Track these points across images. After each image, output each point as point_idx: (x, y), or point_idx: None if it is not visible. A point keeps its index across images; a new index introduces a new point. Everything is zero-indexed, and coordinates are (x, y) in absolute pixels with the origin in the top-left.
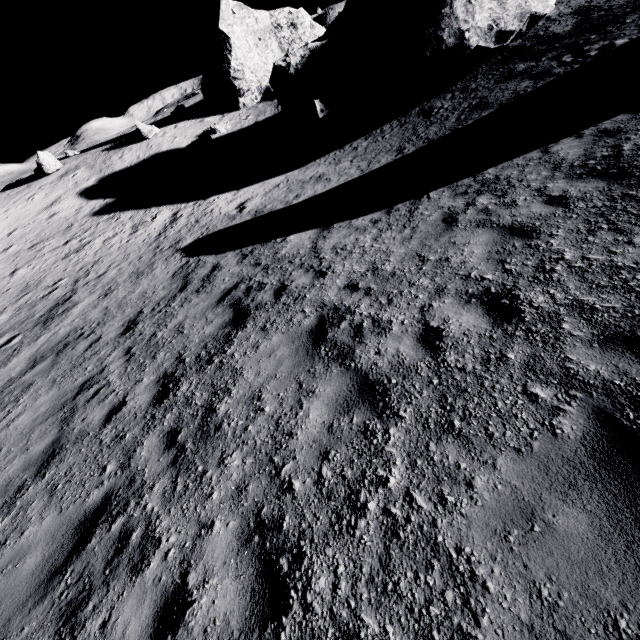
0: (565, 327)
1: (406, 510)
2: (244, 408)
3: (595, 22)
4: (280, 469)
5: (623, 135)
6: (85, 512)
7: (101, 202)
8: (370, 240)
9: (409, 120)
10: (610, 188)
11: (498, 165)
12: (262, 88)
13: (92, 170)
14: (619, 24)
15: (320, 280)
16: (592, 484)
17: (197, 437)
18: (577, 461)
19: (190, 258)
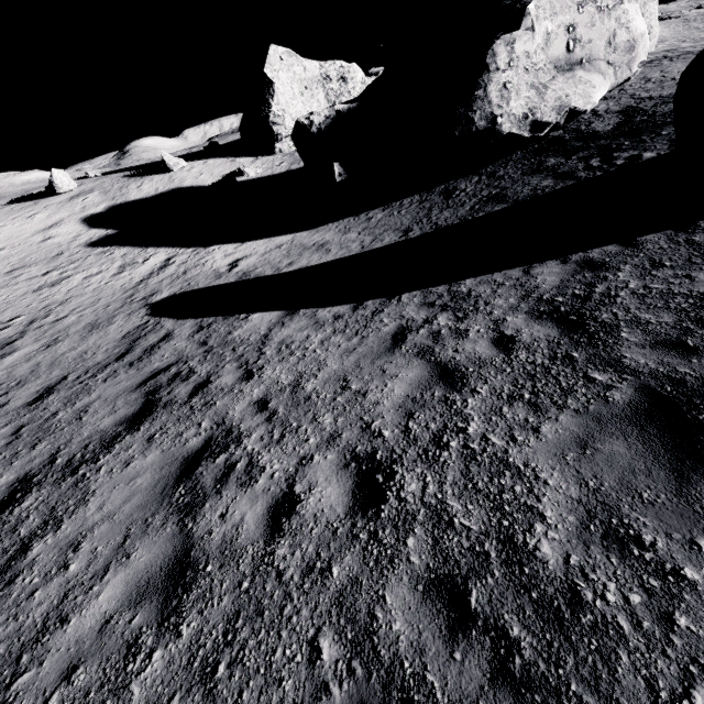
0: (409, 543)
1: None
2: (54, 558)
3: (635, 127)
4: (16, 678)
5: (603, 272)
6: None
7: (102, 232)
8: (318, 342)
9: (430, 198)
10: (559, 341)
11: (478, 276)
12: None
13: (105, 196)
14: (654, 134)
15: (242, 384)
16: None
17: None
18: None
19: (152, 318)
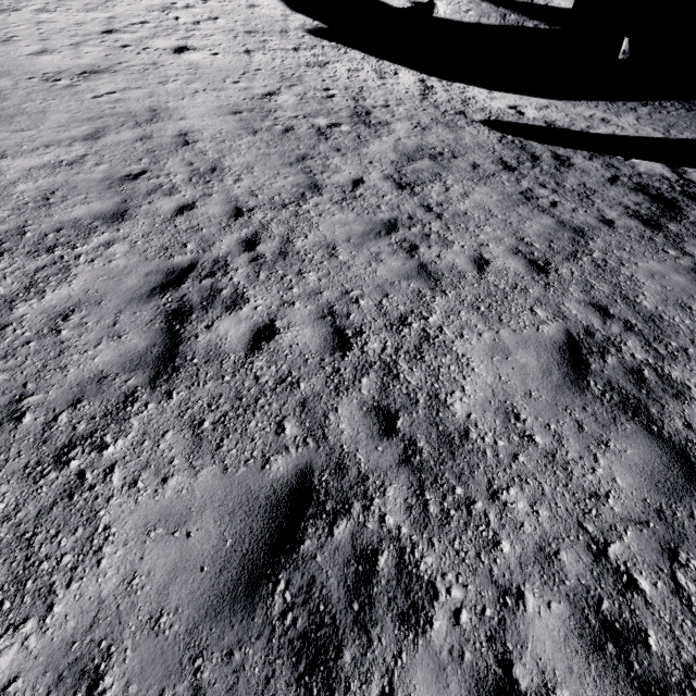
0: None
1: None
2: None
3: None
4: None
5: None
6: (690, 268)
7: (311, 21)
8: None
9: (695, 108)
10: None
11: None
12: None
13: None
14: None
15: None
16: None
17: None
18: None
19: (504, 134)
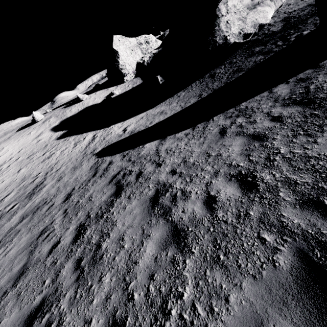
0: (281, 195)
1: (191, 316)
2: (115, 245)
3: (292, 24)
4: (128, 285)
5: (309, 81)
6: (31, 310)
7: (61, 132)
8: (183, 145)
9: (204, 80)
10: (304, 110)
11: (247, 101)
12: (135, 71)
13: (57, 118)
14: (304, 24)
15: (158, 168)
16: (296, 303)
17: (90, 263)
18: (287, 286)
19: (99, 158)
